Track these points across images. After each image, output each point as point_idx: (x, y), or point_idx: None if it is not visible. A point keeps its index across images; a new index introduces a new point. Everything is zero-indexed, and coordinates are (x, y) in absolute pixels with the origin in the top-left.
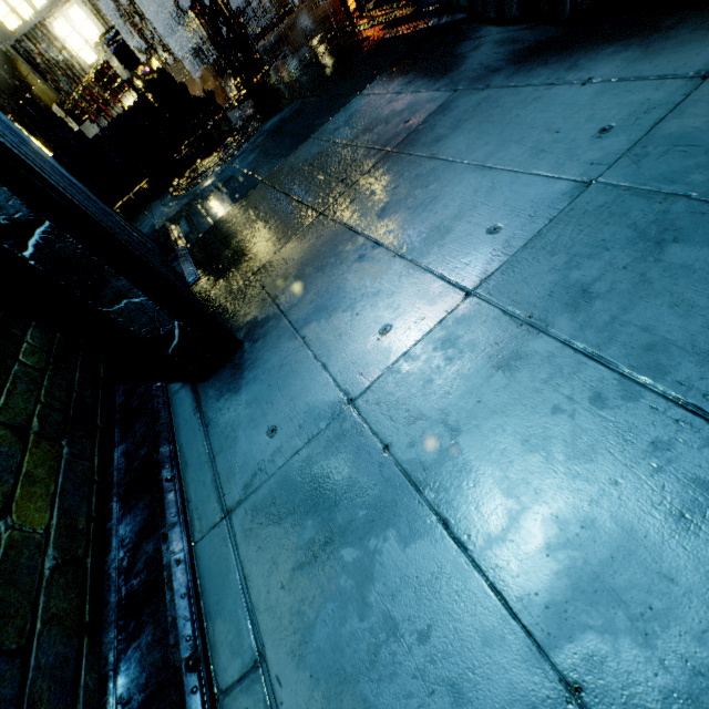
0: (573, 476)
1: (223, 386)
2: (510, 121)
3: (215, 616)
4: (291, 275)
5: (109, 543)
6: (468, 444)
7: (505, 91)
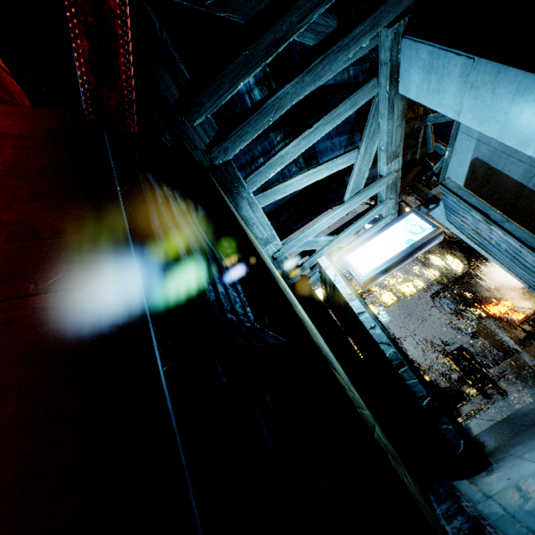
0: None
1: (482, 475)
2: None
3: (487, 512)
4: (516, 444)
5: (435, 509)
6: None
7: None
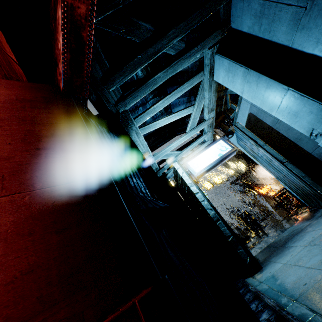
0: (314, 254)
1: (258, 273)
2: (319, 223)
3: (260, 289)
4: (273, 256)
5: None
6: (302, 258)
7: (320, 219)
